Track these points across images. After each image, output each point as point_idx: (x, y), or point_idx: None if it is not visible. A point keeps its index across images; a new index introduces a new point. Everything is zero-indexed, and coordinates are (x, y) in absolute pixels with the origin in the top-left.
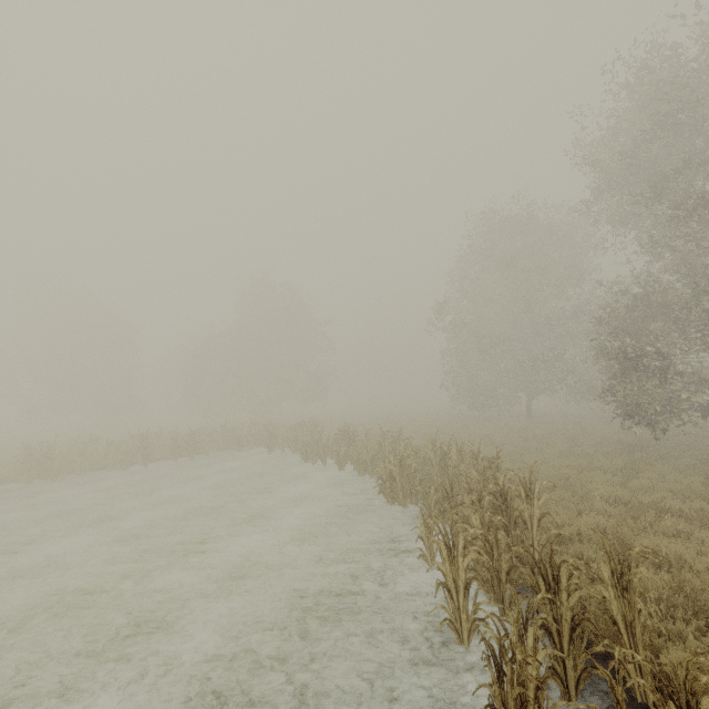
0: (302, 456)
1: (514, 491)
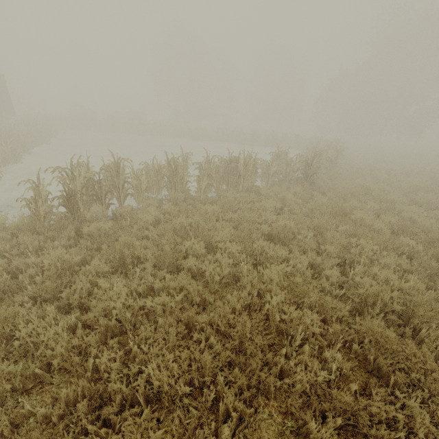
0: None
1: (232, 158)
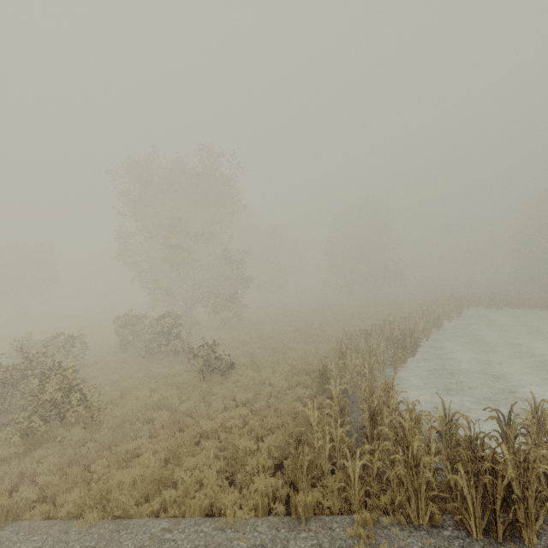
0: None
1: None
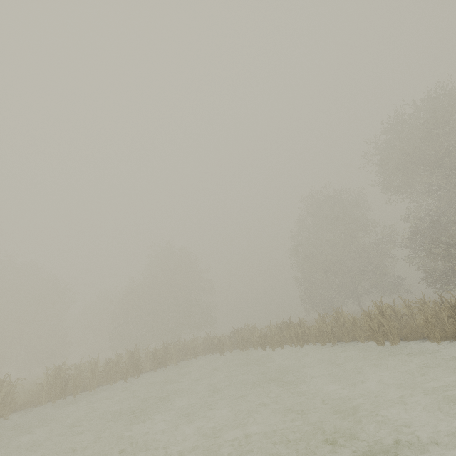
0: (261, 346)
1: None
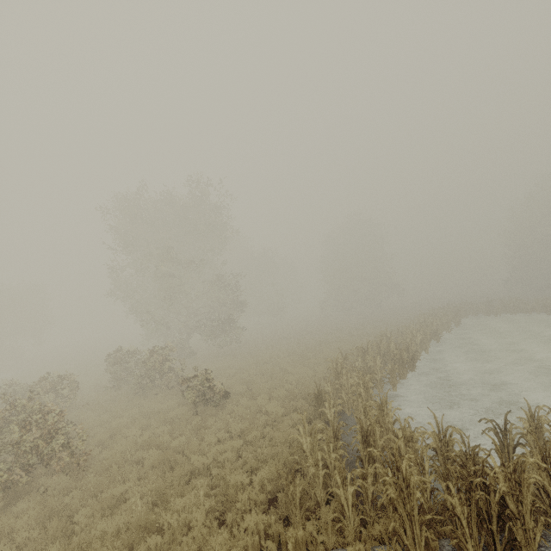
0: (546, 312)
1: None
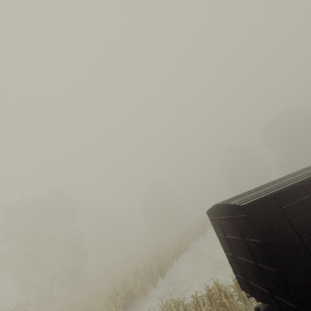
0: None
1: None
